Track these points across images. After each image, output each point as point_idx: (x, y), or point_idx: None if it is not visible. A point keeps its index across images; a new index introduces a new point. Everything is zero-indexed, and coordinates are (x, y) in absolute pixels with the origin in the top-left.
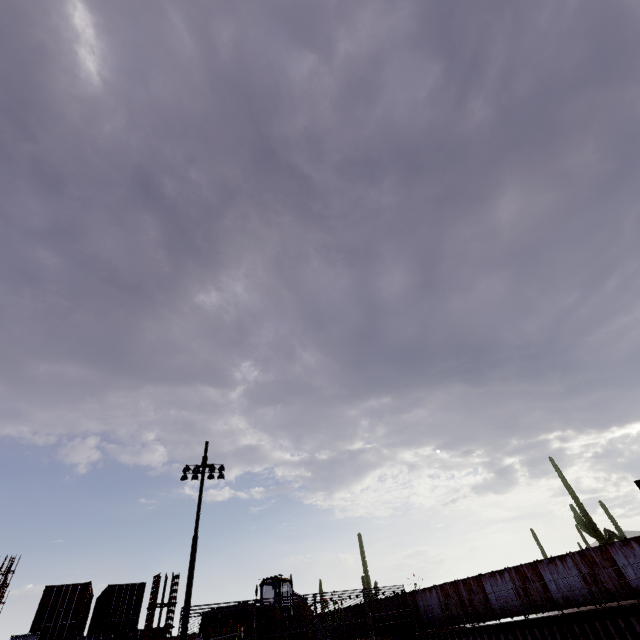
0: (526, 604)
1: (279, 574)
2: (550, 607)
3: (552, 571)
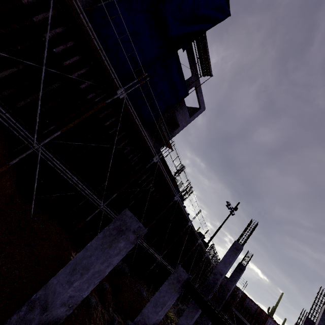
0: (255, 315)
1: (206, 237)
2: (261, 324)
3: (272, 322)
